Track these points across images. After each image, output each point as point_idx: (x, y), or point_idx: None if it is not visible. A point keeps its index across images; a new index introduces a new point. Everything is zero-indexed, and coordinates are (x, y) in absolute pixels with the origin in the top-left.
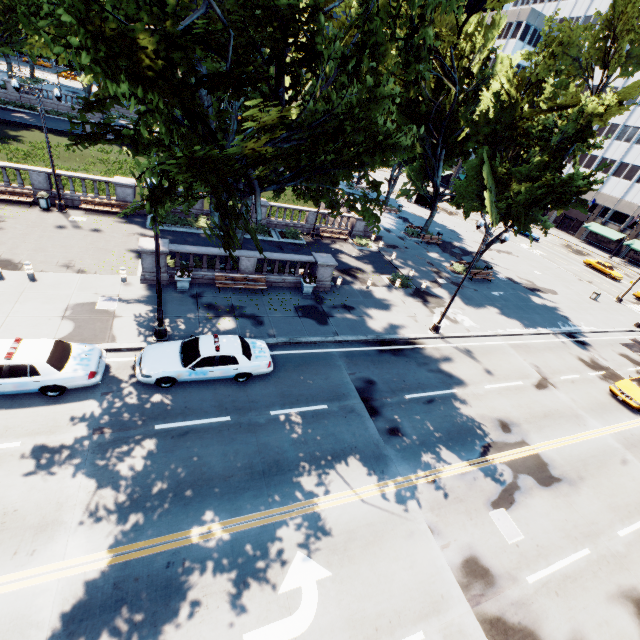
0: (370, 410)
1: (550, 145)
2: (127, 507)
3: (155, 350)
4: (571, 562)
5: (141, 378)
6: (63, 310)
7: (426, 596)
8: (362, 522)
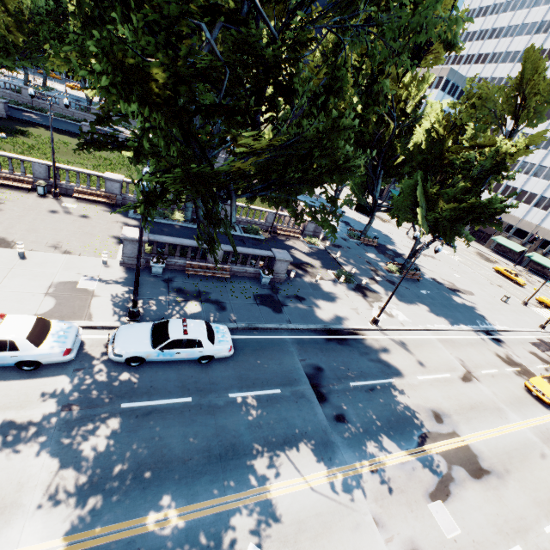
0: (319, 396)
1: (471, 174)
2: (87, 489)
3: (128, 330)
4: None
5: (112, 356)
6: (47, 287)
7: None
8: (311, 512)
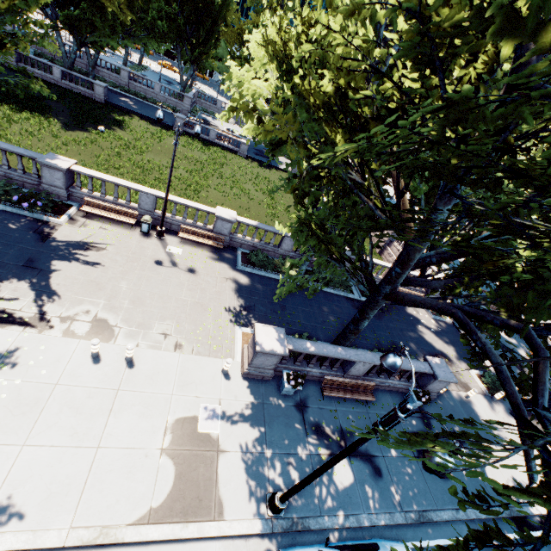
0: None
1: None
2: None
3: None
4: None
5: None
6: (161, 433)
7: None
8: None
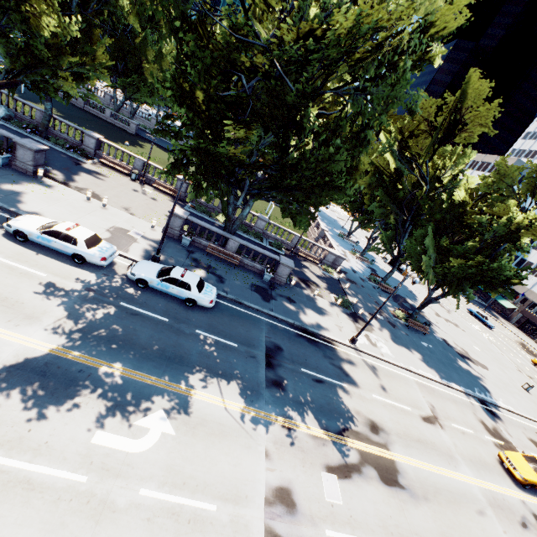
0: (267, 363)
1: (485, 238)
2: (78, 332)
3: (146, 263)
4: None
5: (129, 274)
6: (110, 227)
7: (234, 488)
8: (217, 420)
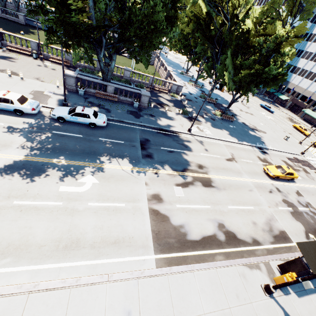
0: (142, 148)
1: (262, 53)
2: (34, 148)
3: (60, 108)
4: (199, 207)
5: (52, 115)
6: (31, 91)
7: (132, 197)
8: (119, 174)
